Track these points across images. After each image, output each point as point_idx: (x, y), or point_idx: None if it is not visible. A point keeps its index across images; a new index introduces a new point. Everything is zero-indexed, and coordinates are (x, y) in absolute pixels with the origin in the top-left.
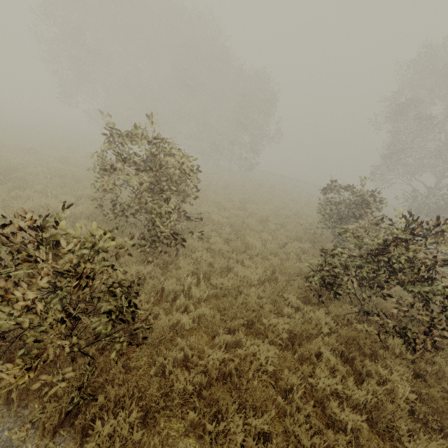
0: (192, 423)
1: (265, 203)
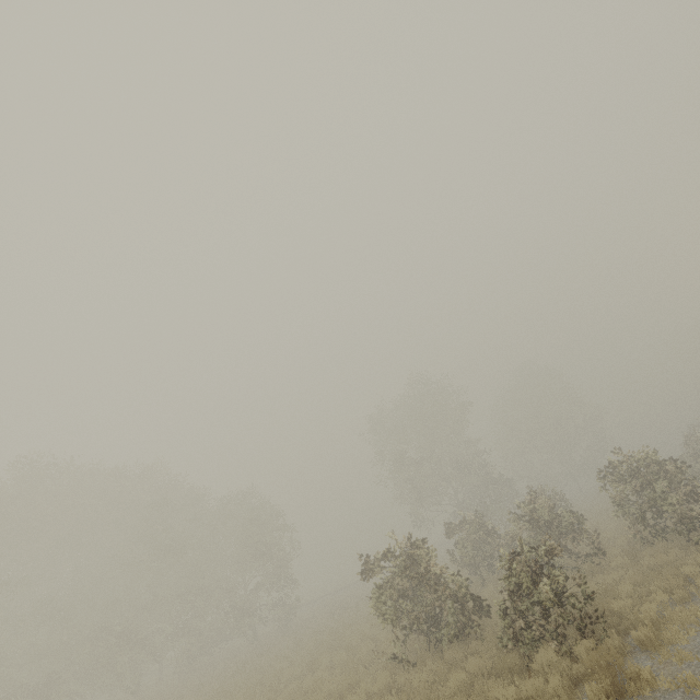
0: (622, 615)
1: None
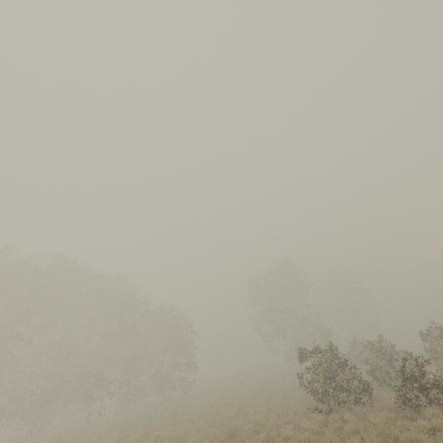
0: None
1: (270, 392)
